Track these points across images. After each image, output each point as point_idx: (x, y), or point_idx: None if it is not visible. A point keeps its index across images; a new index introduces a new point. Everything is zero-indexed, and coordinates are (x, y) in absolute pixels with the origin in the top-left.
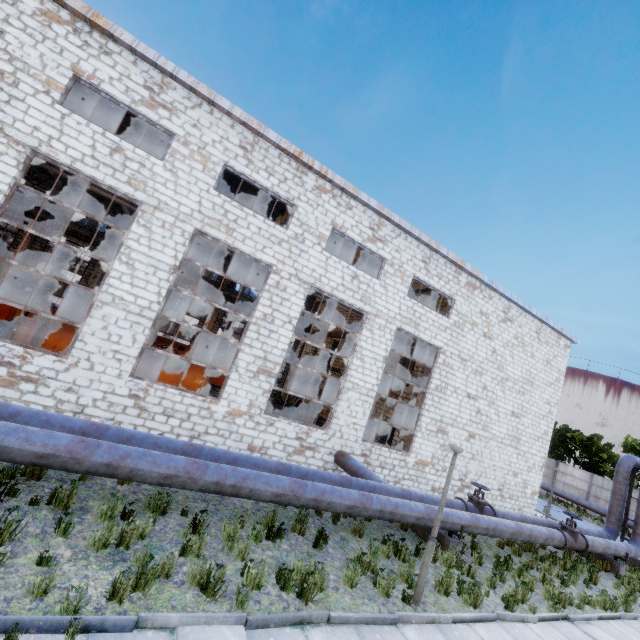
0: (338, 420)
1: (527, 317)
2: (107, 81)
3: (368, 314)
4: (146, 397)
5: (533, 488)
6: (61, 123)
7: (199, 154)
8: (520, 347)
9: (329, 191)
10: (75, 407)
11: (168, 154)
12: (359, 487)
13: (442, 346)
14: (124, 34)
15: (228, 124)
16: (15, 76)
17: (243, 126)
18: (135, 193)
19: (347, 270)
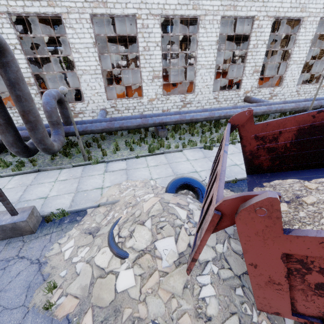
0: None
1: None
2: None
3: None
4: (300, 90)
5: None
6: None
7: None
8: None
9: None
10: (283, 99)
11: None
12: None
13: None
14: None
15: None
16: None
17: None
18: (302, 14)
19: None
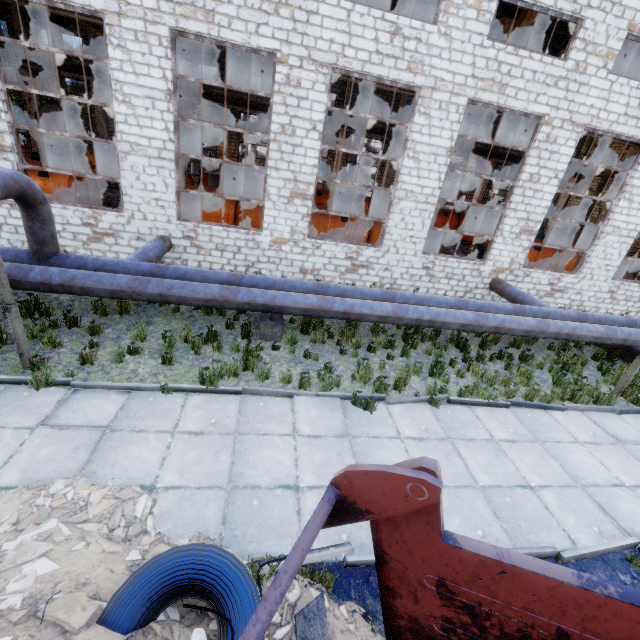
0: None
1: None
2: None
3: None
4: (617, 291)
5: None
6: (608, 92)
7: None
8: None
9: None
10: (578, 303)
11: None
12: None
13: None
14: None
15: None
16: (585, 62)
17: None
18: None
19: None
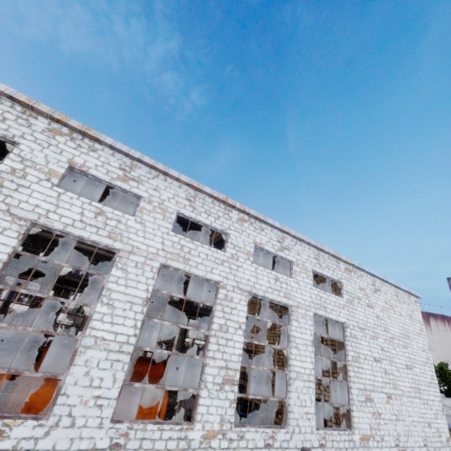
0: (293, 414)
1: (386, 285)
2: (93, 167)
3: (292, 307)
4: (127, 443)
5: (445, 434)
6: (57, 199)
7: (159, 208)
8: (391, 309)
9: (247, 220)
10: None
11: (137, 211)
12: None
13: (345, 321)
14: (106, 138)
15: (177, 186)
16: (24, 171)
17: (187, 186)
18: (114, 243)
19: (270, 275)
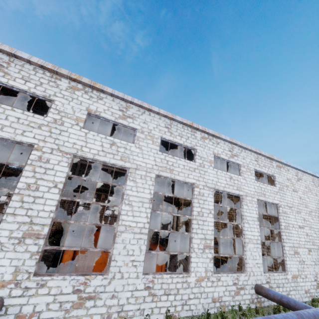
0: (249, 264)
1: (306, 175)
2: (103, 111)
3: (242, 196)
4: (153, 286)
5: None
6: (85, 137)
7: (149, 136)
8: (309, 192)
9: (207, 138)
10: (117, 308)
11: (135, 139)
12: (308, 318)
13: (278, 203)
14: (108, 89)
15: (158, 118)
16: (61, 120)
17: (164, 117)
18: (125, 164)
19: (226, 175)
